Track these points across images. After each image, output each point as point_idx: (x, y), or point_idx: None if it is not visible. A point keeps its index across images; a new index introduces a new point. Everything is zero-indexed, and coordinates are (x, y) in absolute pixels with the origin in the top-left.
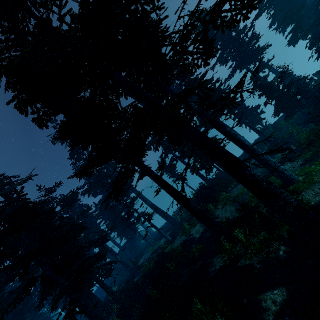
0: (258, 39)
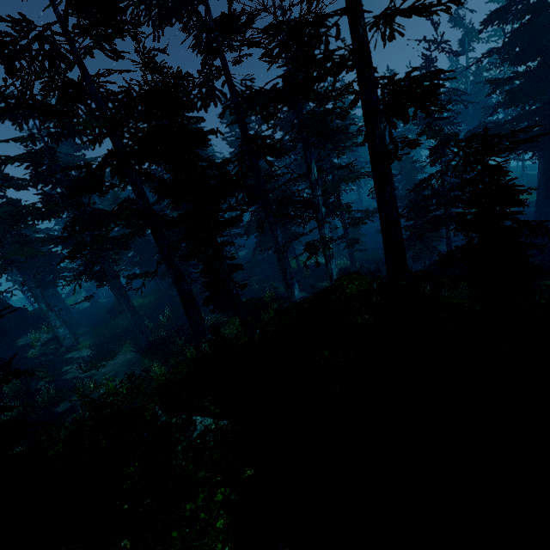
0: None
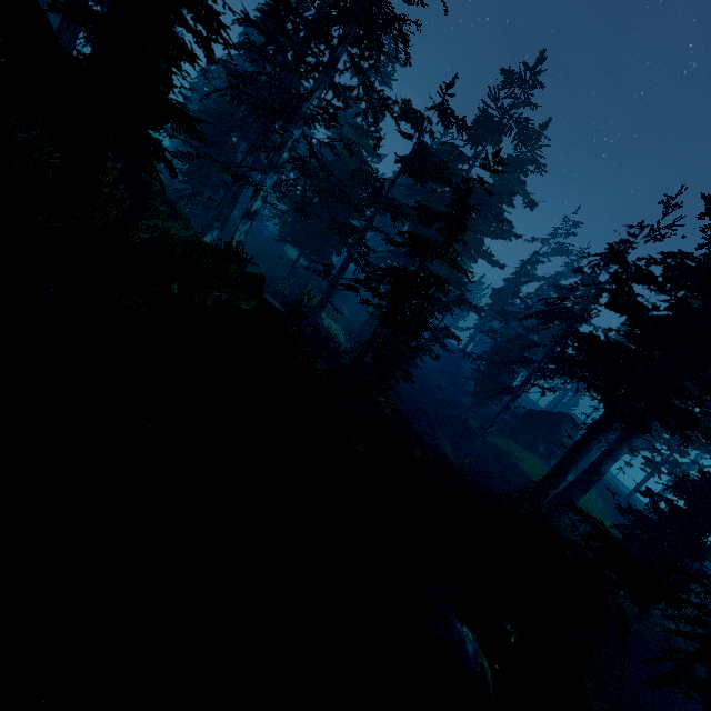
0: None
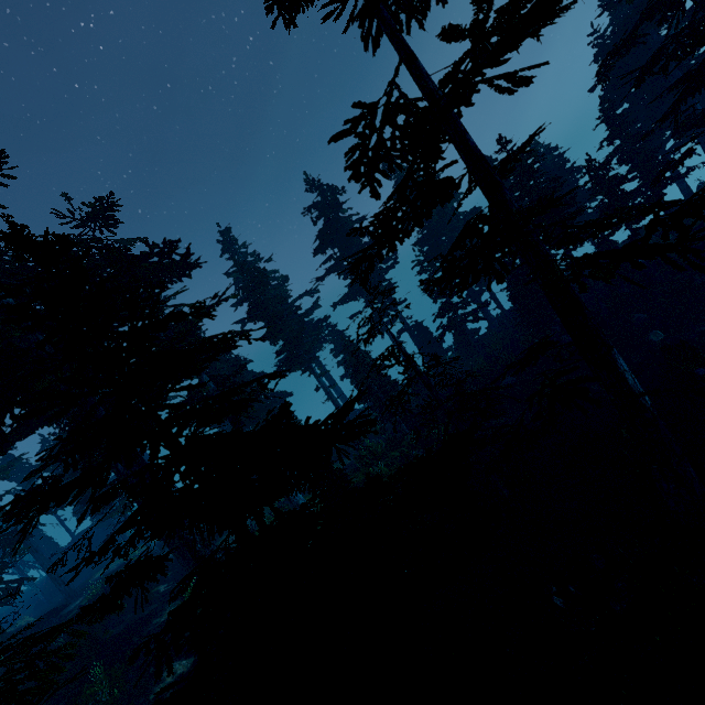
0: (393, 266)
